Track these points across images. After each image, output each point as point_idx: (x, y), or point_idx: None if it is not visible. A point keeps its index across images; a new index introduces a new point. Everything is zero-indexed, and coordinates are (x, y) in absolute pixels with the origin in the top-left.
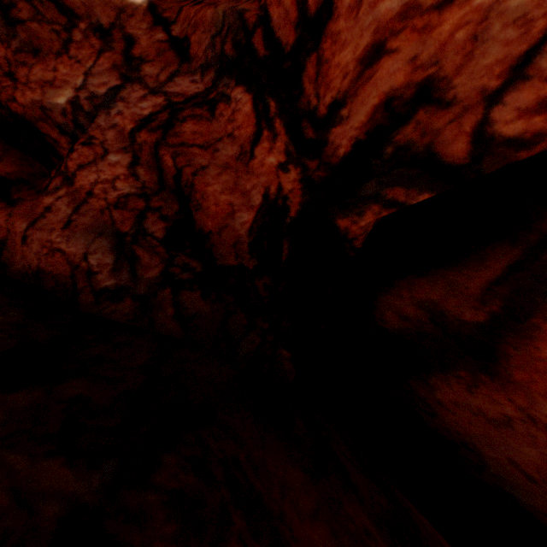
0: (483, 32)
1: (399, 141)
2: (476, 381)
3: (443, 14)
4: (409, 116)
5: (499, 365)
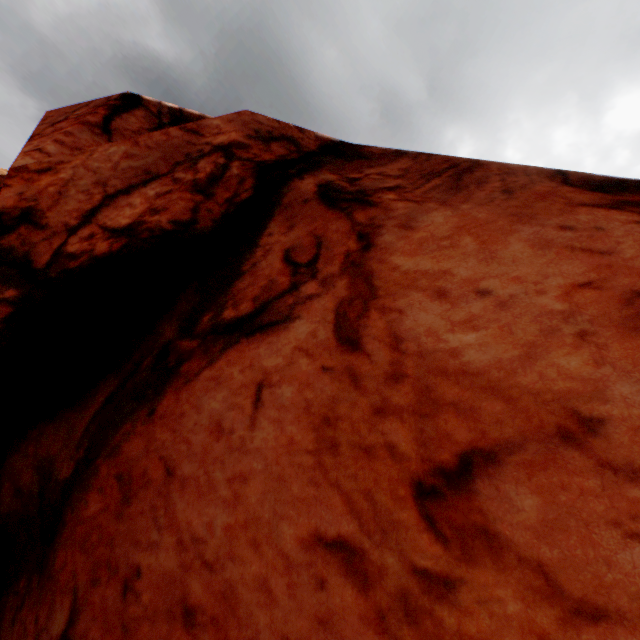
0: (66, 192)
1: (6, 244)
2: (28, 593)
3: (42, 176)
4: (16, 228)
5: (55, 546)
